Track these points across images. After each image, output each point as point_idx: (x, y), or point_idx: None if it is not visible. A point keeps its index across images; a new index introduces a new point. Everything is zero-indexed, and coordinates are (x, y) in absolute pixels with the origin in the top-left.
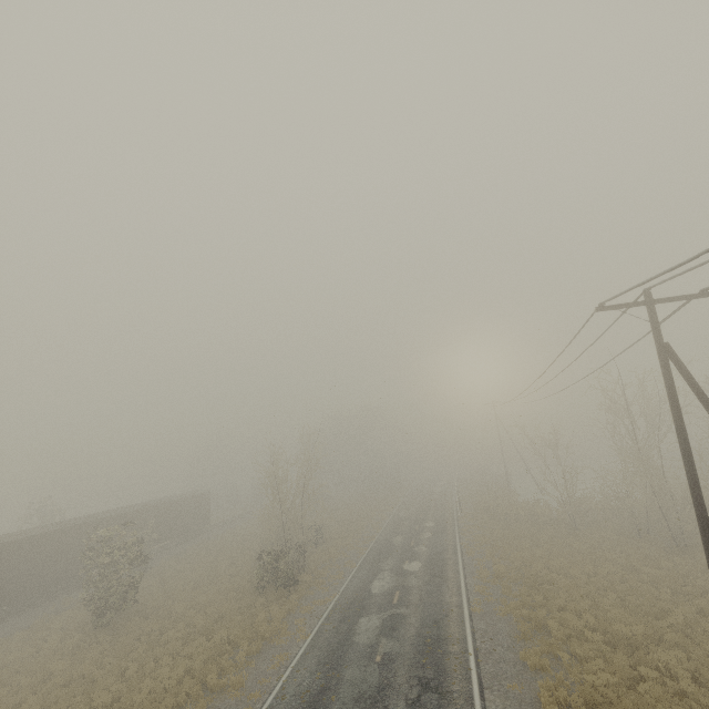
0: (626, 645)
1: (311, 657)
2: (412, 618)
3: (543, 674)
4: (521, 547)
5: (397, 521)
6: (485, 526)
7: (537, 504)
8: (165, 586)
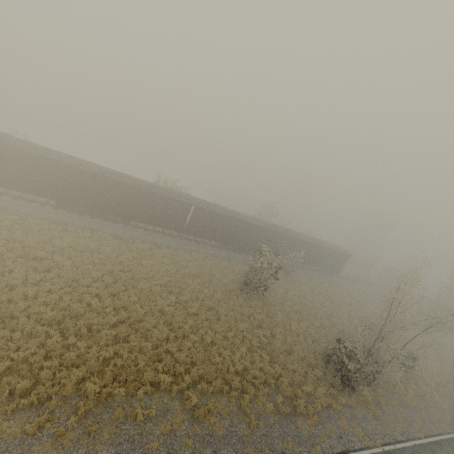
0: None
1: None
2: None
3: None
4: None
5: None
6: None
7: None
8: (286, 294)
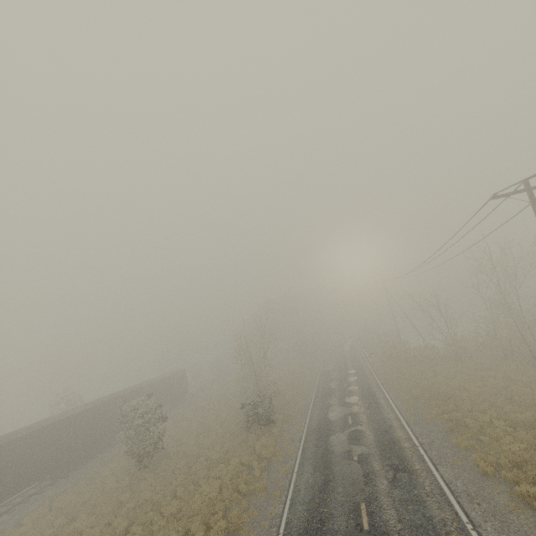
0: (523, 426)
1: (307, 464)
2: (368, 431)
3: (472, 451)
4: (425, 377)
5: (326, 373)
6: (393, 367)
7: (428, 347)
8: (175, 437)
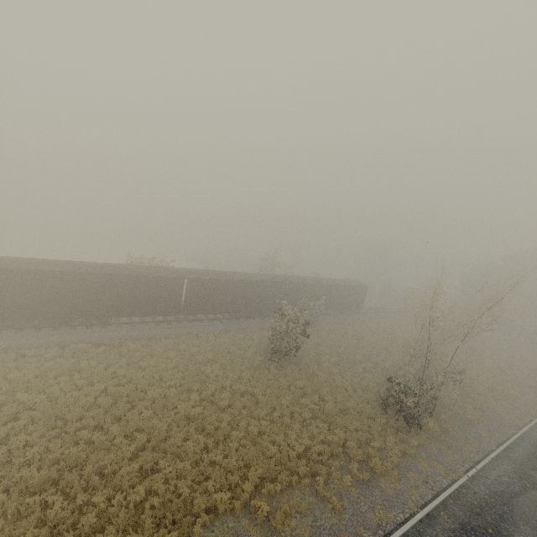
0: None
1: None
2: None
3: None
4: None
5: None
6: None
7: None
8: (318, 348)
